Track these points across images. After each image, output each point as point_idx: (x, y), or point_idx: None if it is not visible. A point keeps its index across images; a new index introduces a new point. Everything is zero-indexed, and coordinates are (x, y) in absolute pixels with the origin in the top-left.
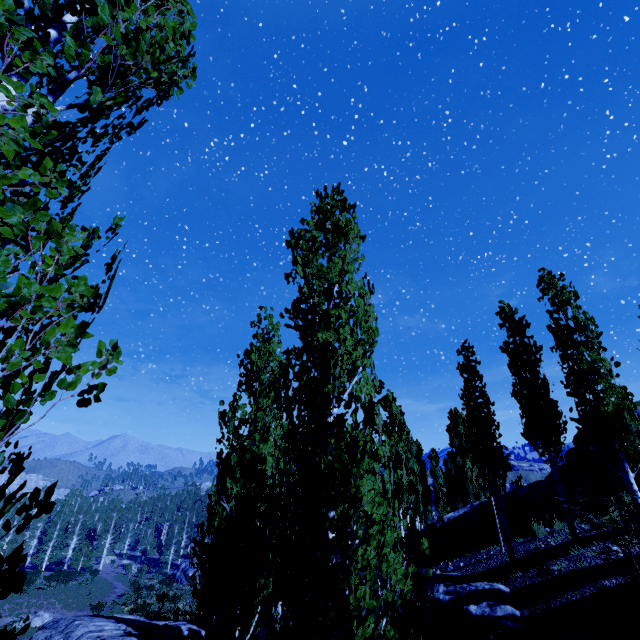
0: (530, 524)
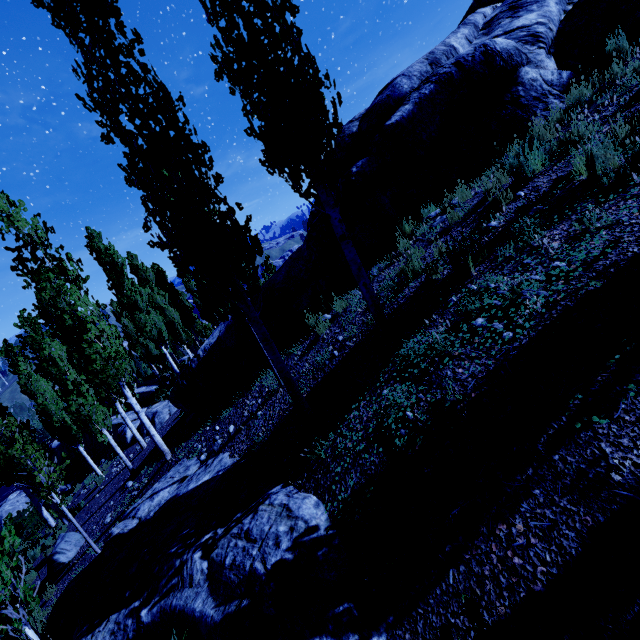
0: (301, 315)
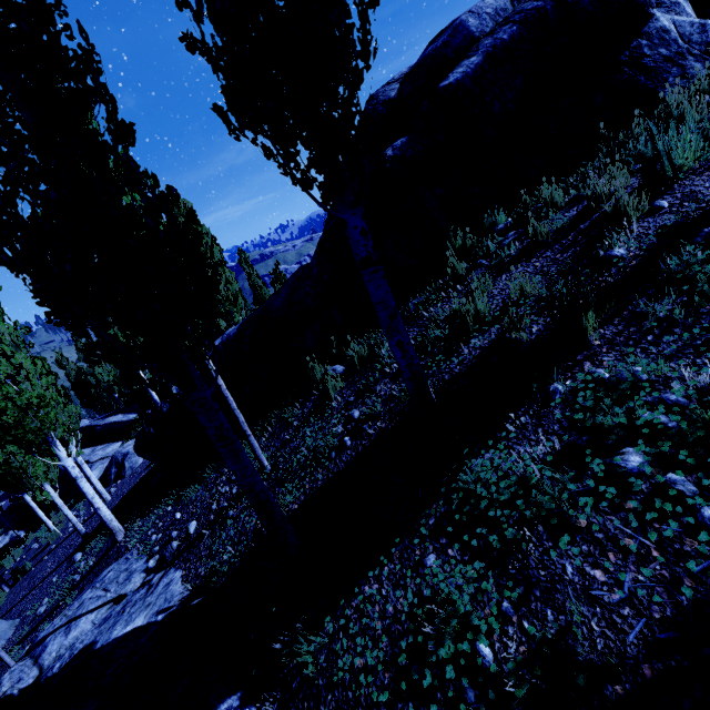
0: (305, 358)
